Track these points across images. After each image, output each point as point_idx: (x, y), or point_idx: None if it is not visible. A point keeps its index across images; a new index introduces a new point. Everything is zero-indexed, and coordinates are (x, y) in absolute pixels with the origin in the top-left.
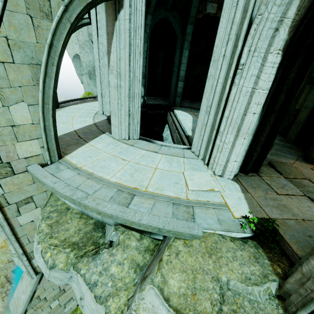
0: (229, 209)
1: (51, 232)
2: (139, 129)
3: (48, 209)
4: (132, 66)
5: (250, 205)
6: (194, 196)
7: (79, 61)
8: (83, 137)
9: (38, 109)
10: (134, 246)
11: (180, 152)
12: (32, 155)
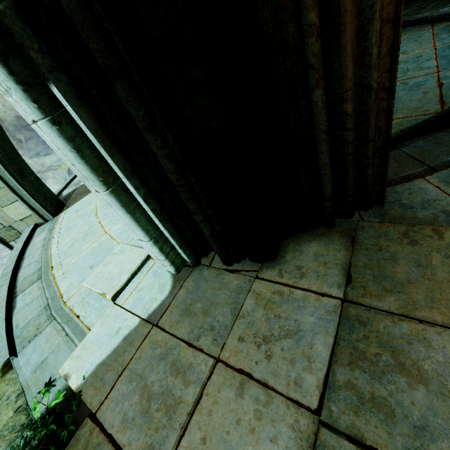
0: (76, 348)
1: None
2: None
3: None
4: None
5: (109, 359)
6: (76, 301)
7: None
8: None
9: None
10: None
11: None
12: (25, 216)
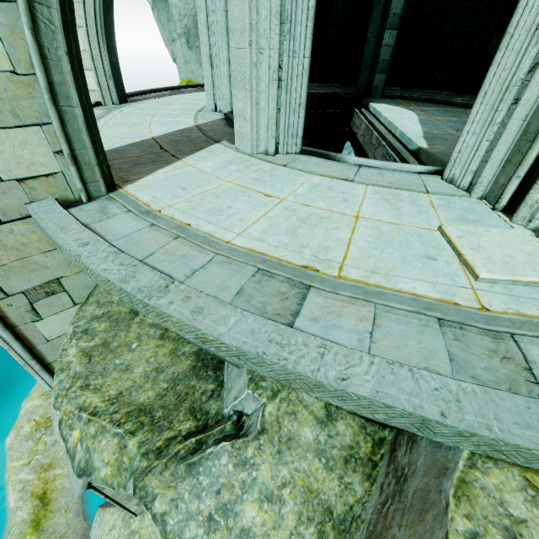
0: None
1: (87, 372)
2: (302, 126)
3: (89, 312)
4: None
5: None
6: (504, 301)
7: (165, 8)
8: (170, 149)
9: (20, 22)
10: (310, 441)
11: (413, 181)
12: (36, 173)
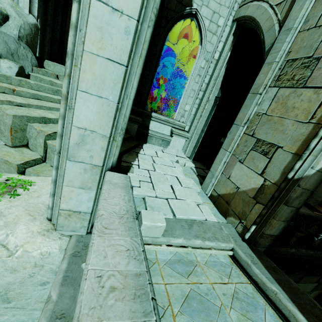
0: None
1: None
2: None
3: None
4: None
5: None
6: None
7: None
8: None
9: None
10: None
11: None
12: None
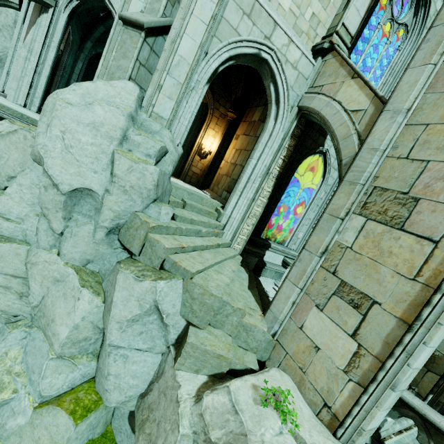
0: None
1: None
2: (40, 104)
3: None
4: (45, 52)
5: None
6: None
7: None
8: None
9: None
10: None
11: None
12: None
